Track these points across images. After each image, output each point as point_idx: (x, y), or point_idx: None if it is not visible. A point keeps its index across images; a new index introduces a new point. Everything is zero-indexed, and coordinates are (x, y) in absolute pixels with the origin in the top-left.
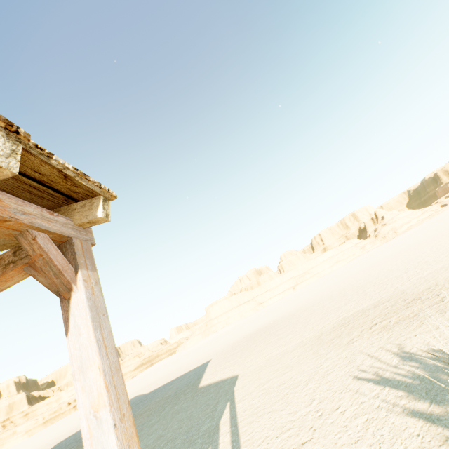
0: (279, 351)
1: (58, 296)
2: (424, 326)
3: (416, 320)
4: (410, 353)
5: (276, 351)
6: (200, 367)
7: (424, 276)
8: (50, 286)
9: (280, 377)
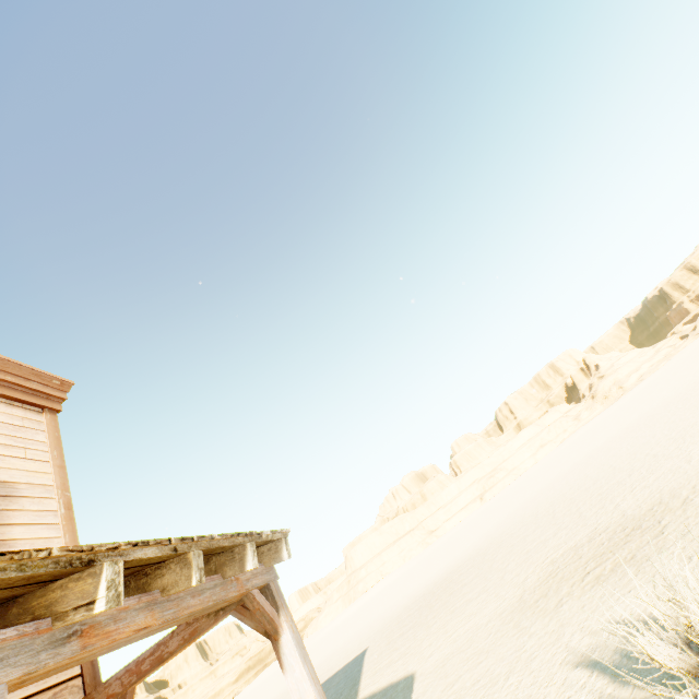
0: (469, 625)
1: (266, 637)
2: (640, 576)
3: (632, 565)
4: (622, 619)
5: (465, 626)
6: (352, 664)
7: (649, 485)
8: (258, 628)
9: (473, 671)
